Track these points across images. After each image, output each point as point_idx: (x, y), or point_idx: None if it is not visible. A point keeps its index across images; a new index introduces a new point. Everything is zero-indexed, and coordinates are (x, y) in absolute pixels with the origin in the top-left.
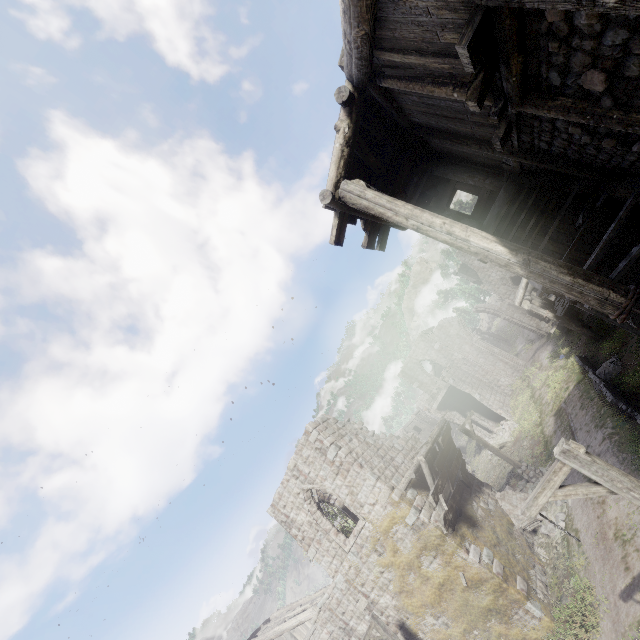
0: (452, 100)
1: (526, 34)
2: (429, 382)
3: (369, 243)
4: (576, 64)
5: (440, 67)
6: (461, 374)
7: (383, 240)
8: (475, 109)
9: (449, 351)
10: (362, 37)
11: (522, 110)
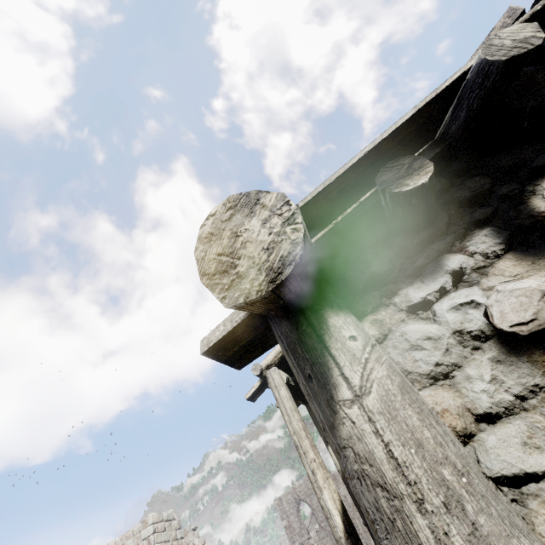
0: None
1: None
2: (297, 529)
3: None
4: None
5: None
6: (329, 544)
7: (296, 404)
8: None
9: None
10: None
11: None
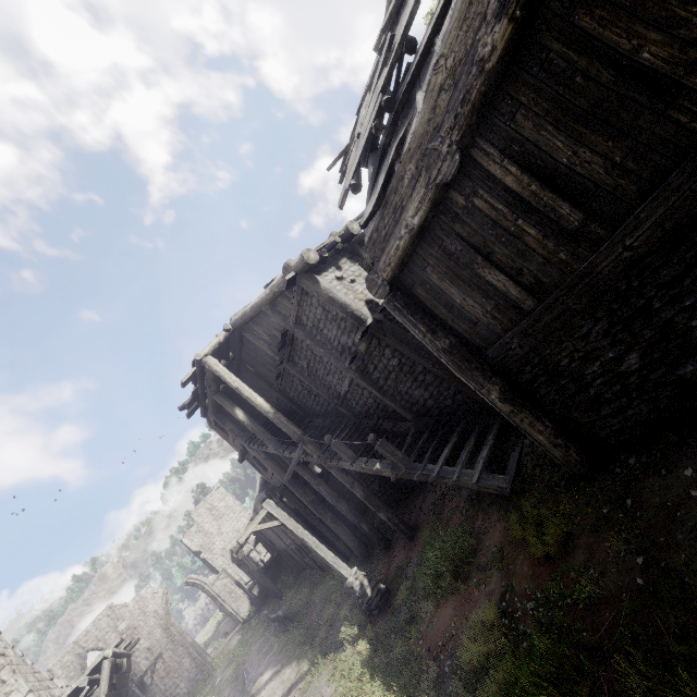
0: (265, 354)
1: (294, 342)
2: None
3: (189, 403)
4: (302, 357)
5: (268, 340)
6: (138, 669)
7: (193, 411)
8: (277, 352)
9: (136, 635)
10: (251, 316)
11: (286, 367)
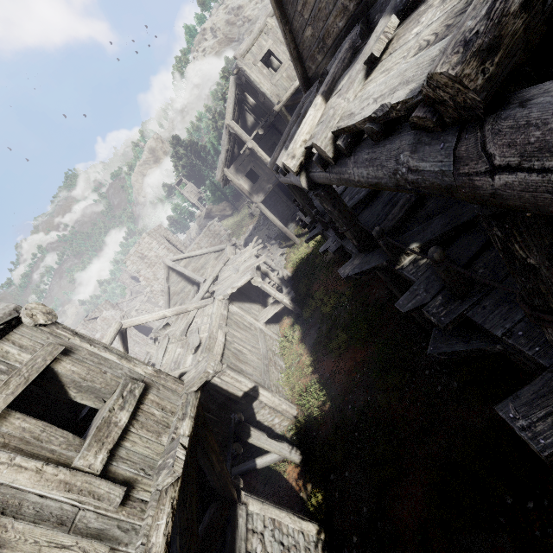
0: None
1: None
2: None
3: None
4: None
5: None
6: None
7: None
8: None
9: None
10: None
11: None
